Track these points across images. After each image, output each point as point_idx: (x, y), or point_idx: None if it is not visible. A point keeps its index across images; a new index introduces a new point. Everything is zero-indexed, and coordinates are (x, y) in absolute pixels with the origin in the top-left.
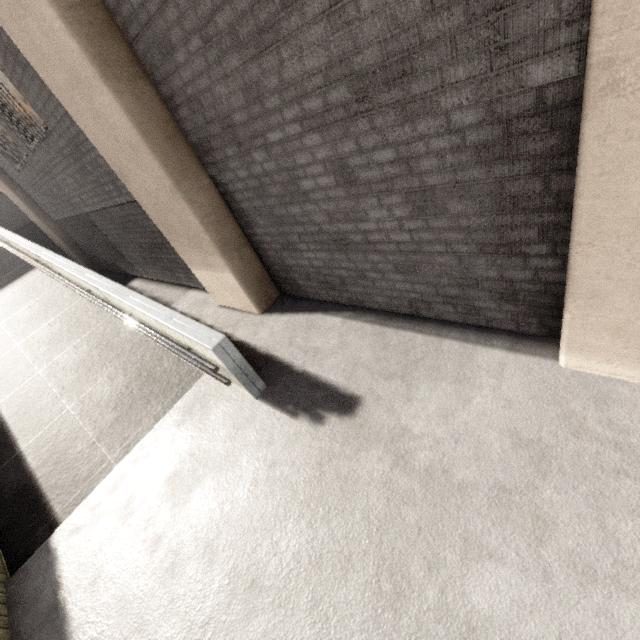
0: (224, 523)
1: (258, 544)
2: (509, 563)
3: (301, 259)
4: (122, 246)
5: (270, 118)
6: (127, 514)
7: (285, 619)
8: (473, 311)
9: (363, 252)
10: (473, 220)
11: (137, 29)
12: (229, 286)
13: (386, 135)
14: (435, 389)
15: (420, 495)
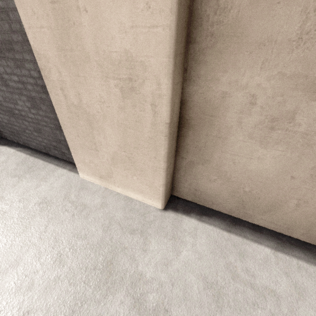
0: None
1: None
2: (0, 244)
3: None
4: None
5: None
6: None
7: None
8: (63, 154)
9: (21, 119)
10: (50, 114)
11: None
12: None
13: (13, 70)
14: (30, 182)
15: None
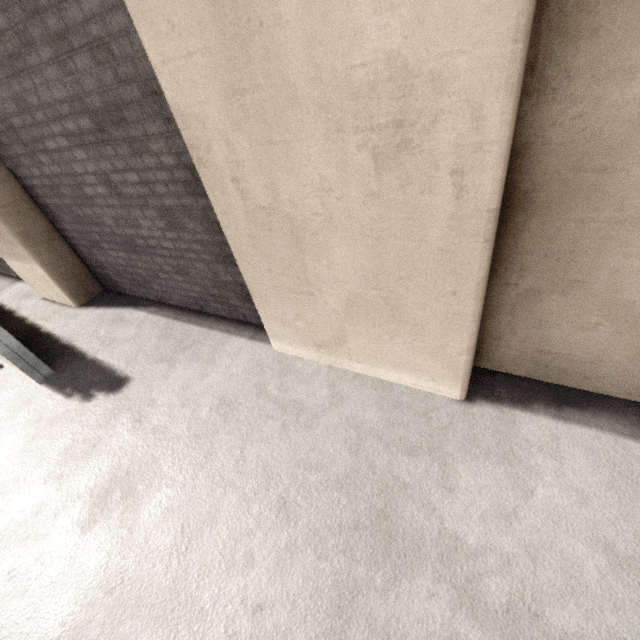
0: None
1: None
2: (176, 484)
3: (108, 257)
4: None
5: (42, 129)
6: None
7: None
8: (232, 308)
9: (149, 255)
10: (203, 236)
11: None
12: (42, 278)
13: (128, 162)
14: (188, 369)
15: (140, 448)
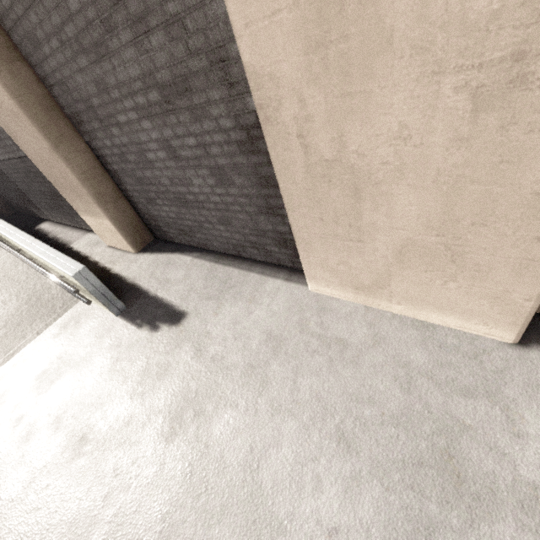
0: (72, 402)
1: (92, 413)
2: (239, 408)
3: (161, 211)
4: (29, 192)
5: (116, 105)
6: (0, 403)
7: (98, 456)
8: (268, 253)
9: (197, 208)
10: (249, 190)
11: (11, 23)
12: (109, 230)
13: (188, 128)
14: (234, 306)
15: (203, 373)
